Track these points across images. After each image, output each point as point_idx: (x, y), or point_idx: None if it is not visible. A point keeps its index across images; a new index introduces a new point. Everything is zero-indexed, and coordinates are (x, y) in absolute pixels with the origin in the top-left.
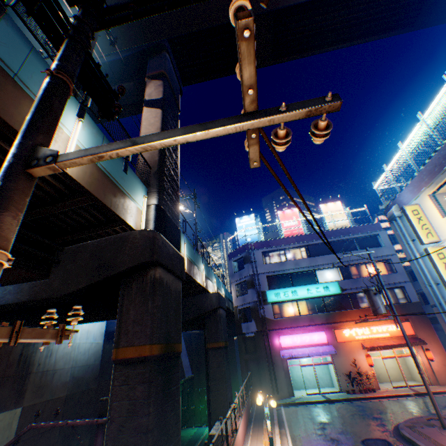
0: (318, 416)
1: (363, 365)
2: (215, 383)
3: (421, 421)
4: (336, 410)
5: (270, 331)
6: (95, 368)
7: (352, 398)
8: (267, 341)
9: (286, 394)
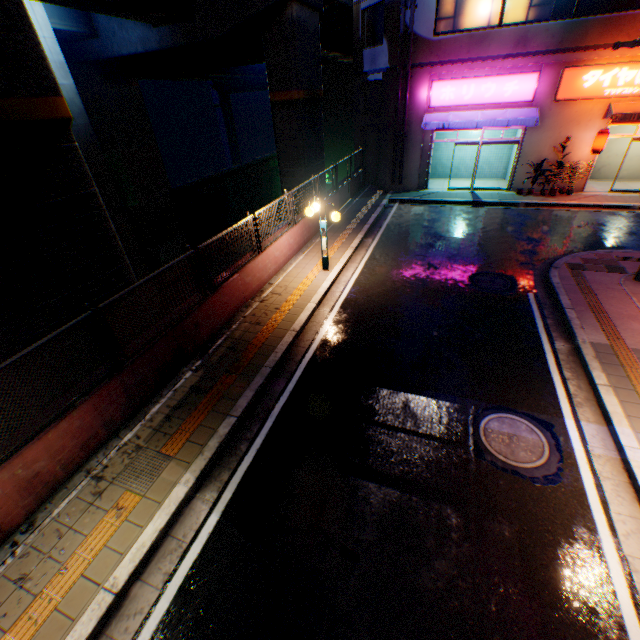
0: (438, 227)
1: (579, 152)
2: (288, 167)
3: (603, 263)
4: (475, 220)
5: (414, 71)
6: (85, 134)
7: (517, 205)
8: (404, 94)
9: (412, 188)
